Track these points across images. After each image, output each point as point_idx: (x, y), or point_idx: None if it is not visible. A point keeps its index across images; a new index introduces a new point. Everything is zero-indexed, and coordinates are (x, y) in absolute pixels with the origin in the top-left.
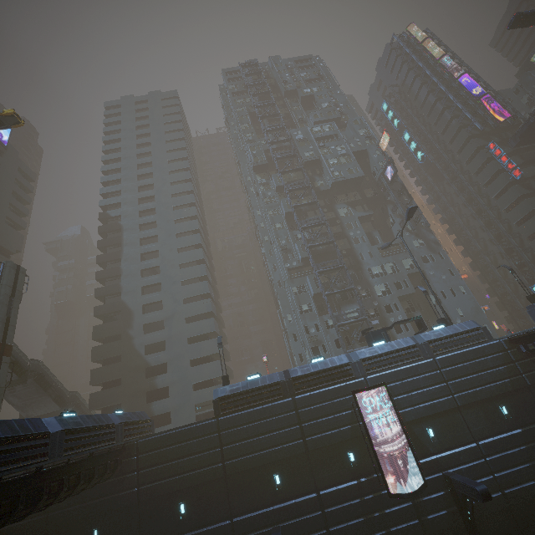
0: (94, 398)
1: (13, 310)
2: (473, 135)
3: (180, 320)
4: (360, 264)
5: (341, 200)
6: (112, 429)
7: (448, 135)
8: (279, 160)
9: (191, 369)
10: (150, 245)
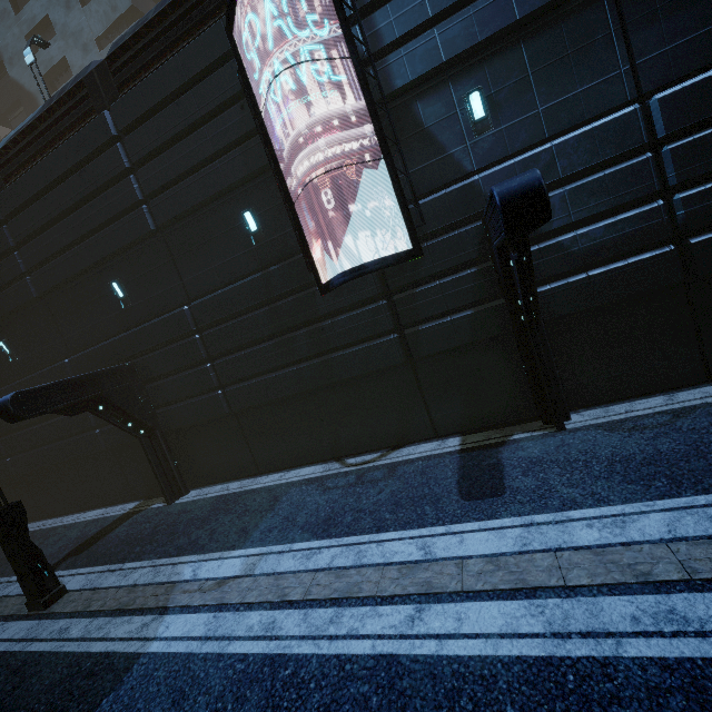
0: None
1: None
2: None
3: None
4: None
5: None
6: None
7: None
8: None
9: None
10: None
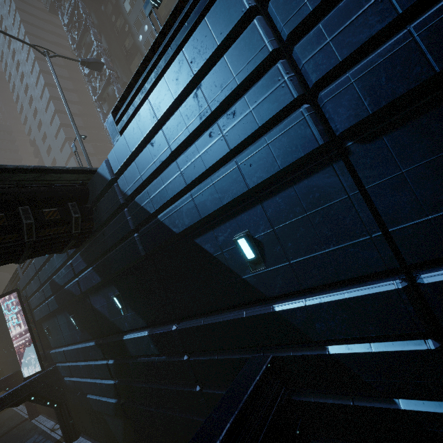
0: None
1: None
2: None
3: None
4: None
5: None
6: None
7: None
8: None
9: None
10: (51, 154)
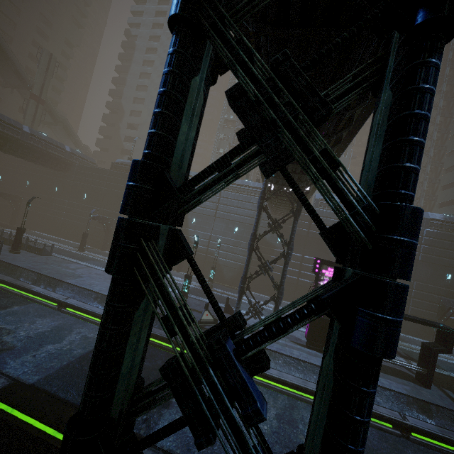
0: (95, 153)
1: (47, 81)
2: None
3: (147, 128)
4: None
5: None
6: (63, 150)
7: None
8: None
9: None
10: (148, 67)
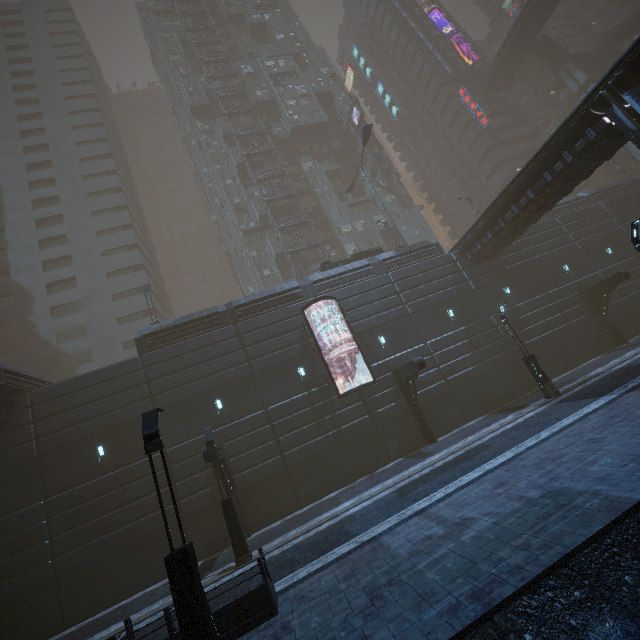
0: None
1: None
2: (445, 83)
3: (104, 298)
4: (329, 223)
5: (305, 152)
6: None
7: (421, 84)
8: (224, 99)
9: (126, 353)
10: (49, 208)
